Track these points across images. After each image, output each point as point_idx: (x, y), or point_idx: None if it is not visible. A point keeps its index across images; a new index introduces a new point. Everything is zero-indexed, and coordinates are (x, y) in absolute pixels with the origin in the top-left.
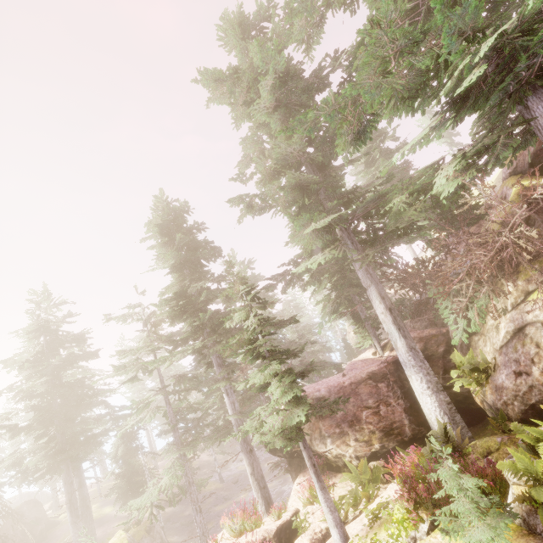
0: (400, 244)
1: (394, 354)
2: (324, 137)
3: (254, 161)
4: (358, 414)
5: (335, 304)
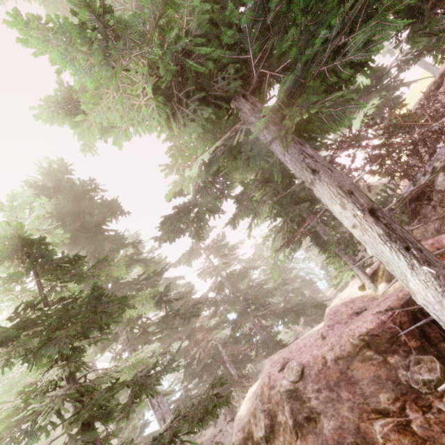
0: (352, 82)
1: (395, 287)
2: None
3: None
4: (365, 429)
5: (287, 234)
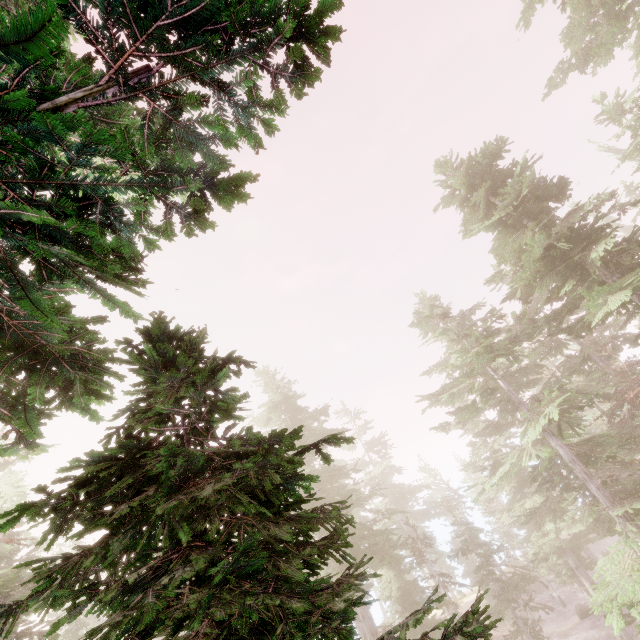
0: None
1: None
2: None
3: None
4: None
5: None
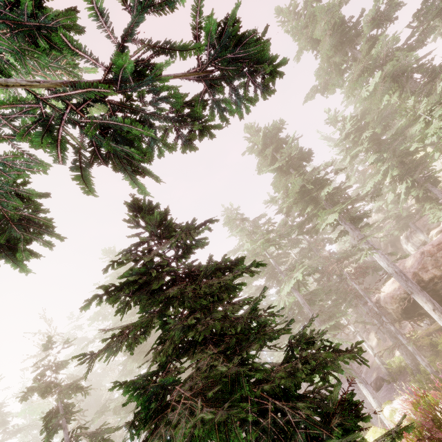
0: None
1: None
2: (406, 38)
3: (352, 66)
4: None
5: (404, 188)
